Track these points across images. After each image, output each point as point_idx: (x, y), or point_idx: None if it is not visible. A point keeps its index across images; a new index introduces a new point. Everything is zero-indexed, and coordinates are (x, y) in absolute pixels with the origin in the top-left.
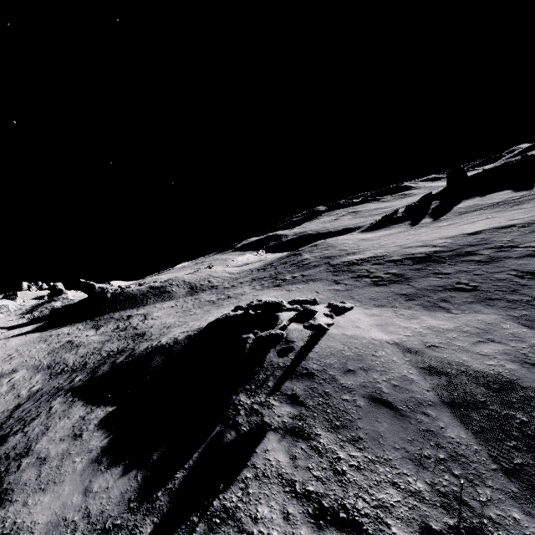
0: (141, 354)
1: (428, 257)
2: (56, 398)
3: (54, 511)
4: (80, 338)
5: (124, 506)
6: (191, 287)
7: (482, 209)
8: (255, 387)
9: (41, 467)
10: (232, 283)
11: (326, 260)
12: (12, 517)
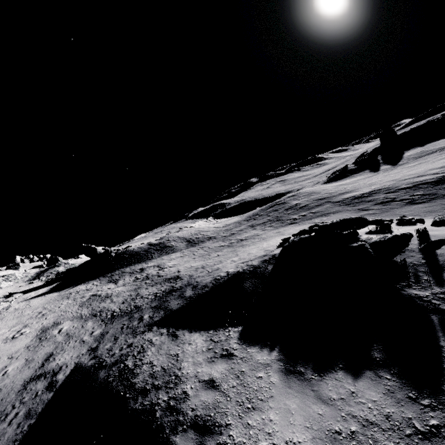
0: (219, 283)
1: (443, 179)
2: (143, 333)
3: (304, 426)
4: (103, 291)
5: (412, 405)
6: (188, 240)
7: (436, 152)
8: (412, 283)
9: (219, 389)
10: (229, 232)
11: (323, 200)
12: (246, 441)
